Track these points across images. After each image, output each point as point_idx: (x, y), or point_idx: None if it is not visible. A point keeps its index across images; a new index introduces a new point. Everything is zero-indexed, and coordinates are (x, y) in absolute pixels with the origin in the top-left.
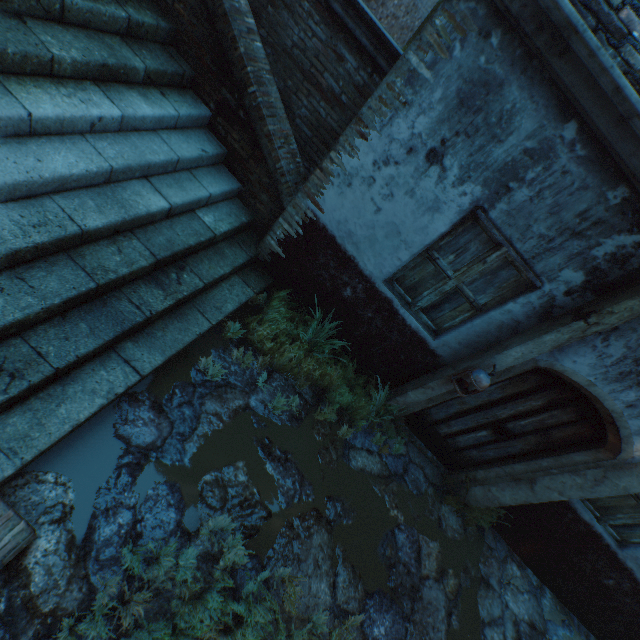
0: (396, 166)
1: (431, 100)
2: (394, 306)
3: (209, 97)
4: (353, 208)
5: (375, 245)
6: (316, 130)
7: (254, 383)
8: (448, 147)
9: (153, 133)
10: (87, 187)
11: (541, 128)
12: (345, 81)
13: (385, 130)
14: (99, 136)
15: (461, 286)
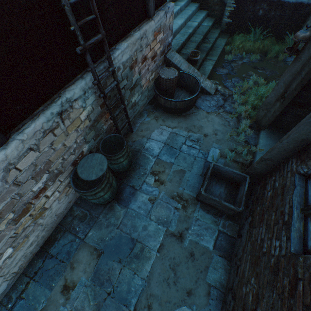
0: None
1: None
2: (282, 1)
3: None
4: None
5: None
6: None
7: (241, 58)
8: None
9: (184, 10)
10: (183, 28)
11: None
12: None
13: None
14: (178, 16)
15: None
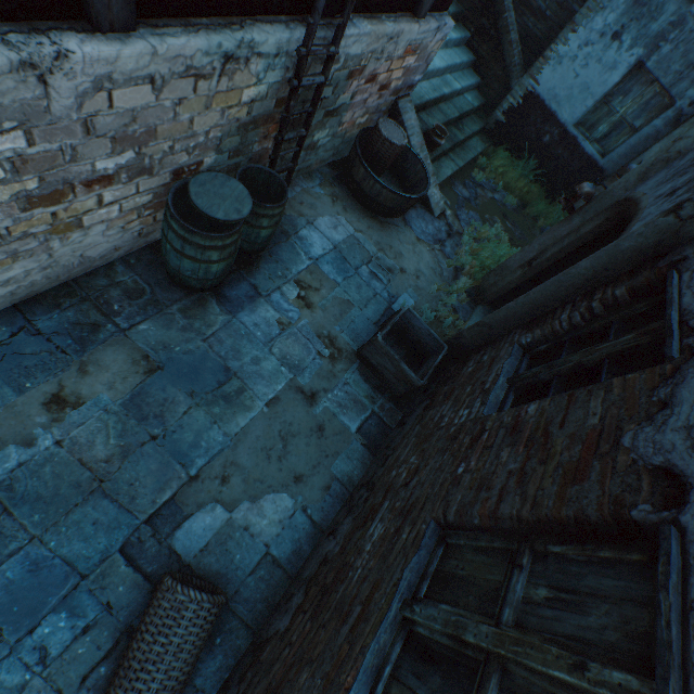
0: (591, 46)
1: (618, 4)
2: (577, 141)
3: (471, 25)
4: (560, 79)
5: (571, 101)
6: (523, 39)
7: (494, 190)
8: (625, 29)
9: (451, 50)
10: (437, 77)
11: (679, 9)
12: (550, 1)
13: (588, 26)
14: (439, 52)
15: (624, 118)
